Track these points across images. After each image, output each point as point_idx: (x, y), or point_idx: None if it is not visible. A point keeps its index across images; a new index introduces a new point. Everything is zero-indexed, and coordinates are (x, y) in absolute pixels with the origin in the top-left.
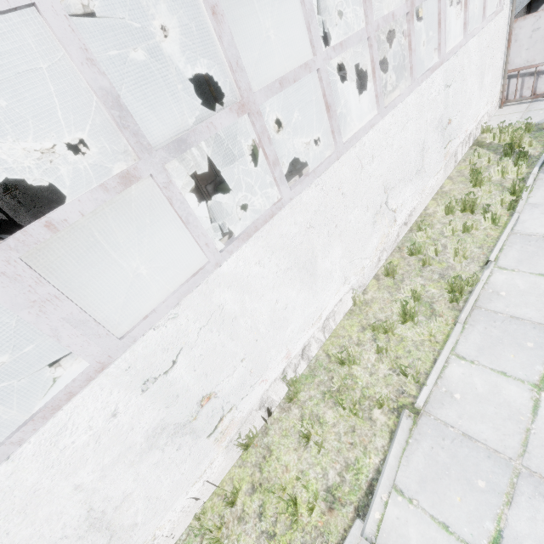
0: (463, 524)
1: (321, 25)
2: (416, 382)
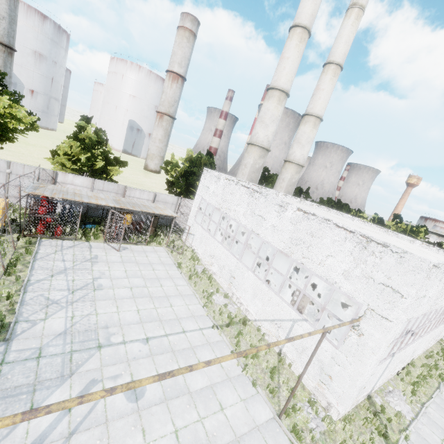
0: None
1: None
2: (441, 379)
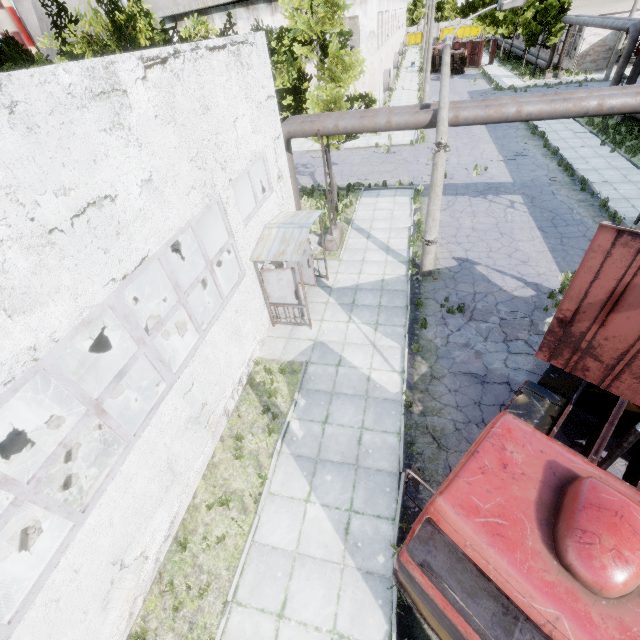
0: None
1: None
2: None
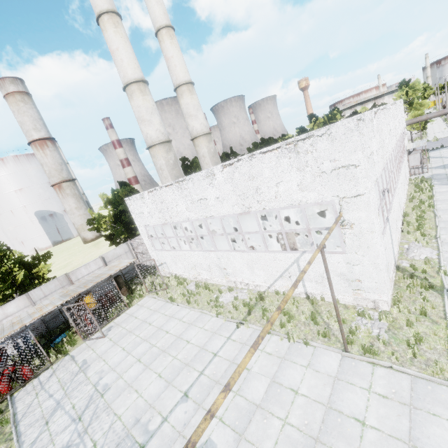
0: None
1: None
2: (432, 208)
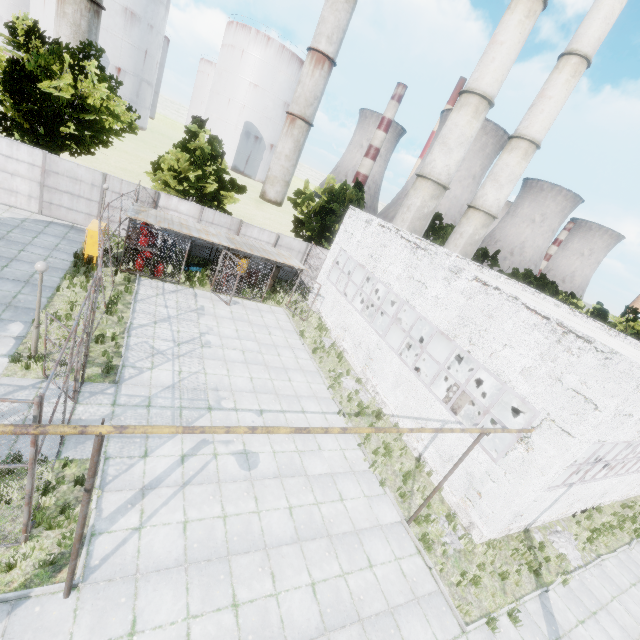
0: None
1: None
2: (636, 536)
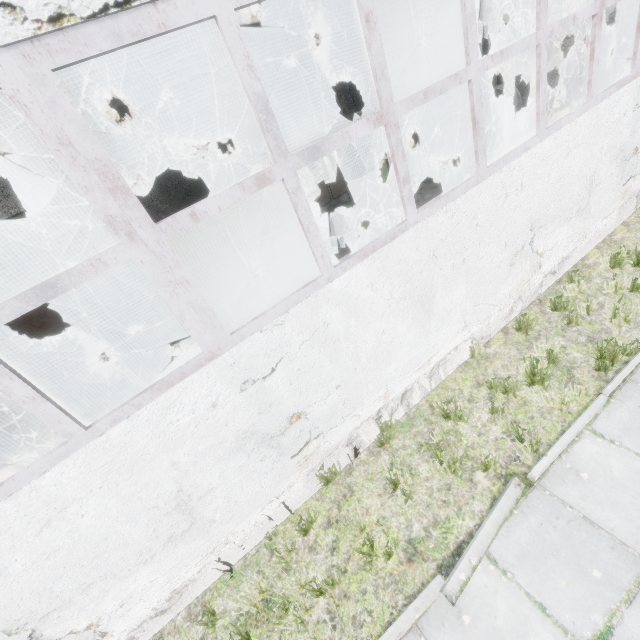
0: (565, 610)
1: (482, 27)
2: (534, 451)
